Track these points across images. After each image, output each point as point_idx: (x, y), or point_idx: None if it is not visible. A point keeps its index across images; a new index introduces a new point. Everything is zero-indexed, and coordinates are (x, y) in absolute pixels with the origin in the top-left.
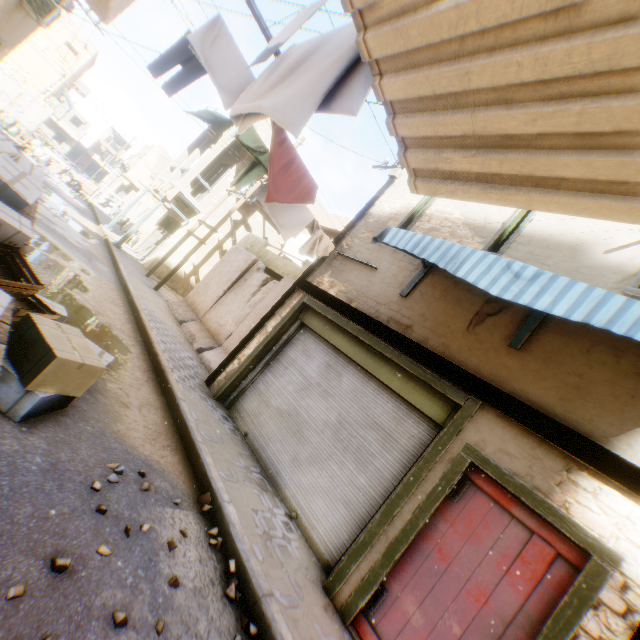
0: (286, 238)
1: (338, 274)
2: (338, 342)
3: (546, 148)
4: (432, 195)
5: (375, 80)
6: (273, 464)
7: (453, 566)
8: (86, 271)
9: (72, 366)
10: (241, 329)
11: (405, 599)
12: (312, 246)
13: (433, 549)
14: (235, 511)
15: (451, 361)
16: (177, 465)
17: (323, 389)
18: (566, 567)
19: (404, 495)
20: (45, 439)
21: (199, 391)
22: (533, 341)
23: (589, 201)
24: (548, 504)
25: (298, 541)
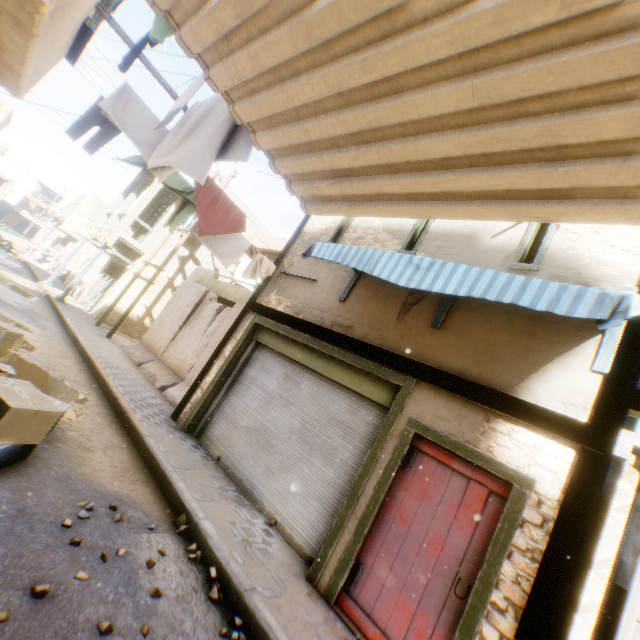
0: (227, 266)
1: (283, 291)
2: (292, 353)
3: (373, 174)
4: (320, 214)
5: (251, 136)
6: (248, 480)
7: (413, 526)
8: (30, 330)
9: (28, 415)
10: (201, 360)
11: (378, 567)
12: (254, 269)
13: (395, 516)
14: (212, 525)
15: (388, 350)
16: (149, 496)
17: (285, 399)
18: (498, 500)
19: (365, 476)
20: (9, 489)
21: (165, 426)
22: (449, 320)
23: (411, 207)
24: (477, 452)
25: (279, 543)
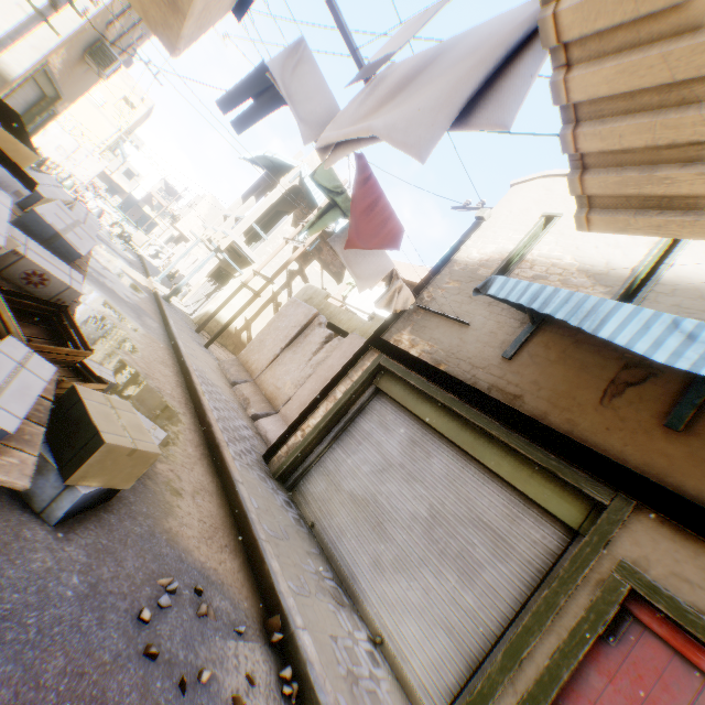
0: (362, 290)
1: (420, 331)
2: (425, 413)
3: None
4: (615, 232)
5: (556, 74)
6: (348, 566)
7: None
8: (134, 328)
9: (121, 453)
10: (302, 393)
11: None
12: (390, 298)
13: None
14: (311, 641)
15: (582, 443)
16: (237, 573)
17: (408, 472)
18: None
19: (535, 629)
20: (84, 548)
21: (257, 469)
22: (699, 421)
23: None
24: None
25: (388, 680)
